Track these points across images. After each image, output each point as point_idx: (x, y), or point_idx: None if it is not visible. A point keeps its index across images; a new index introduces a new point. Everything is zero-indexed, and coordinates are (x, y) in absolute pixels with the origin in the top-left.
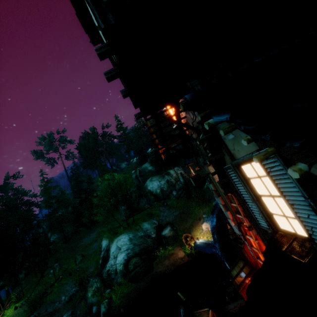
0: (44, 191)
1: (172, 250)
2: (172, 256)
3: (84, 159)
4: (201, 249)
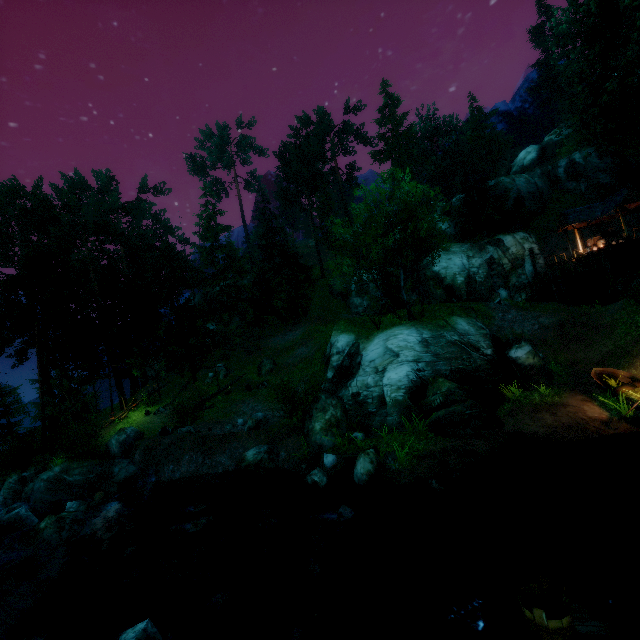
0: (206, 229)
1: (555, 397)
2: (561, 409)
3: (291, 182)
4: None
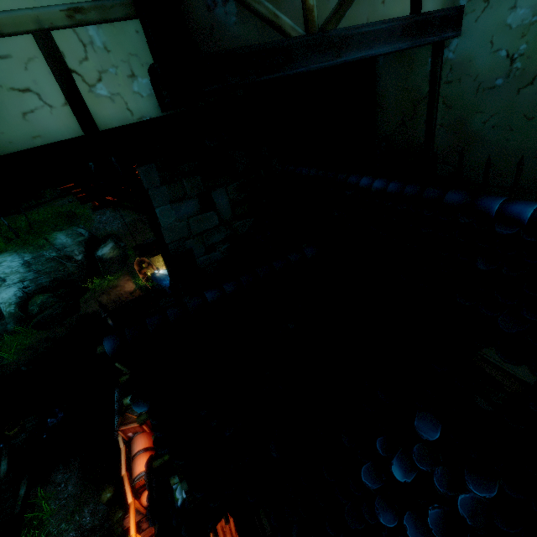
0: None
1: (115, 281)
2: (114, 290)
3: None
4: (162, 283)
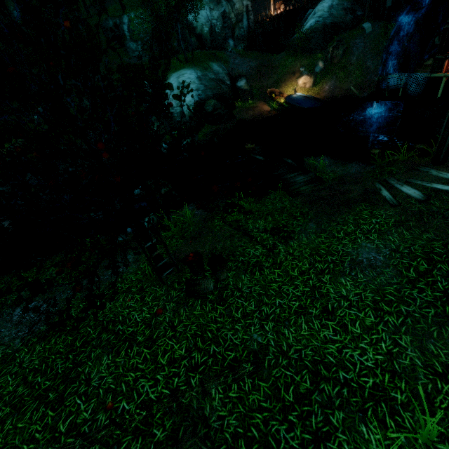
0: None
1: (254, 104)
2: (256, 109)
3: None
4: (297, 103)
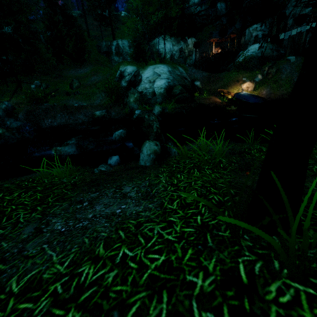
0: None
1: (208, 97)
2: (210, 99)
3: None
4: (244, 98)
